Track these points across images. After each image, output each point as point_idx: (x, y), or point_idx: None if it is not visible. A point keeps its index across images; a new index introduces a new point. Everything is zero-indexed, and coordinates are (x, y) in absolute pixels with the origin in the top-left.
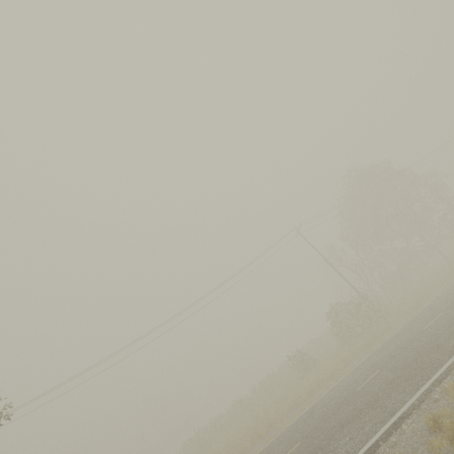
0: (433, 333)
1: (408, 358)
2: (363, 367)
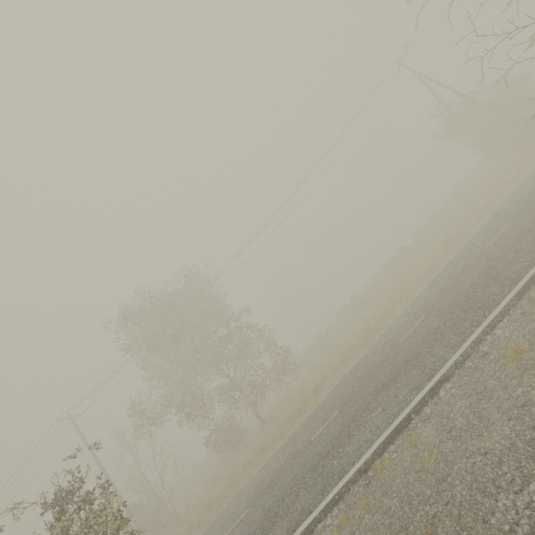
0: None
1: None
2: None
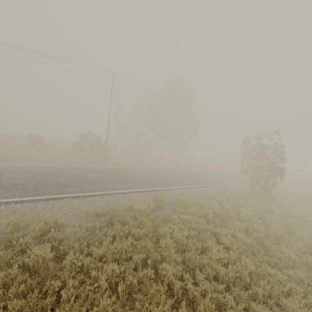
0: (82, 179)
1: (49, 181)
2: (40, 169)
